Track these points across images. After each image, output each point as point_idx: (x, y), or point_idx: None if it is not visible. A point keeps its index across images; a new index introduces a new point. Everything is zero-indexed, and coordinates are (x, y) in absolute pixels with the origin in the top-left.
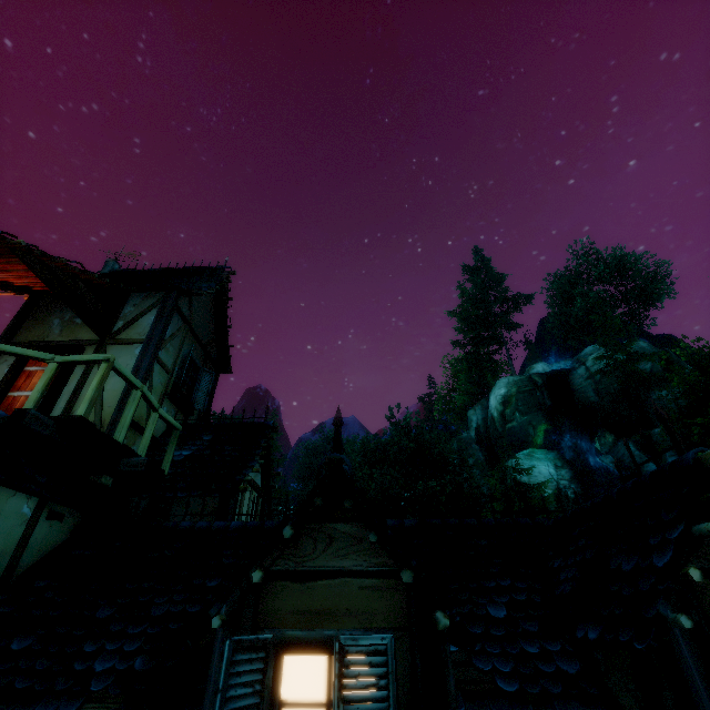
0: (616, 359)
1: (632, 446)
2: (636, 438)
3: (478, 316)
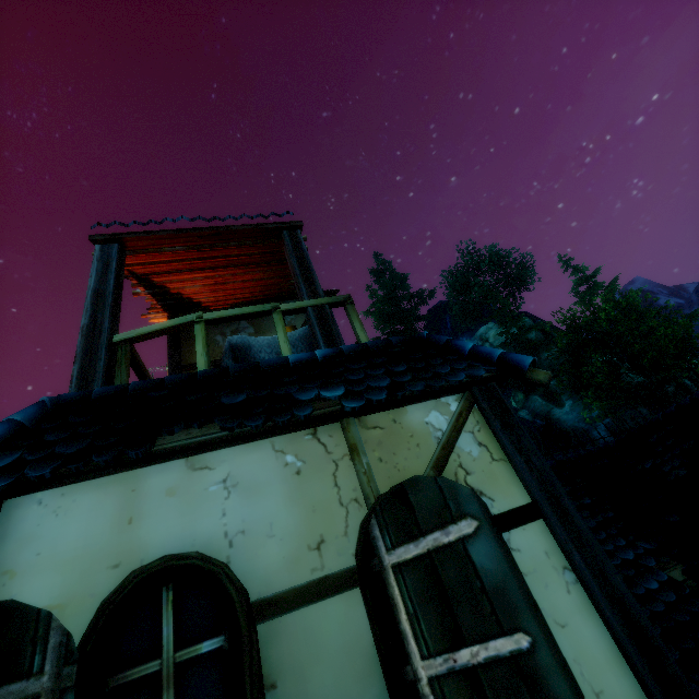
0: (512, 333)
1: (539, 398)
2: (539, 392)
3: (393, 313)
